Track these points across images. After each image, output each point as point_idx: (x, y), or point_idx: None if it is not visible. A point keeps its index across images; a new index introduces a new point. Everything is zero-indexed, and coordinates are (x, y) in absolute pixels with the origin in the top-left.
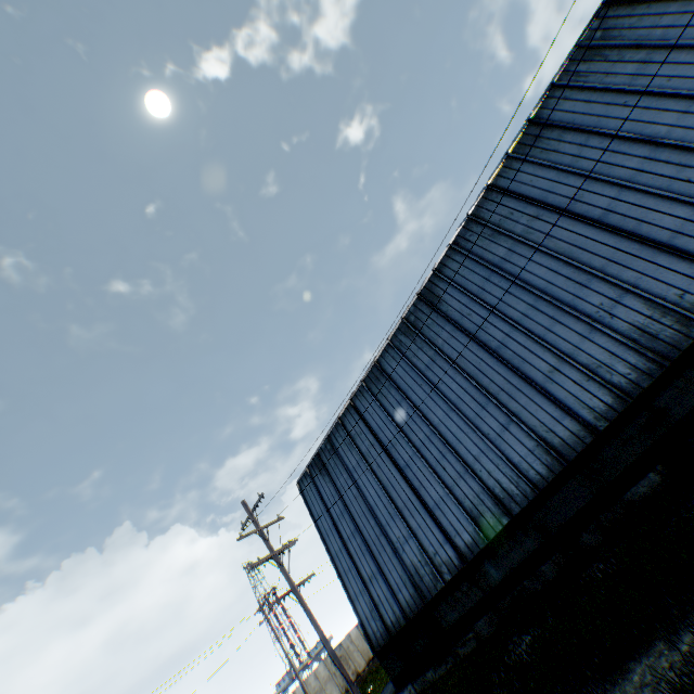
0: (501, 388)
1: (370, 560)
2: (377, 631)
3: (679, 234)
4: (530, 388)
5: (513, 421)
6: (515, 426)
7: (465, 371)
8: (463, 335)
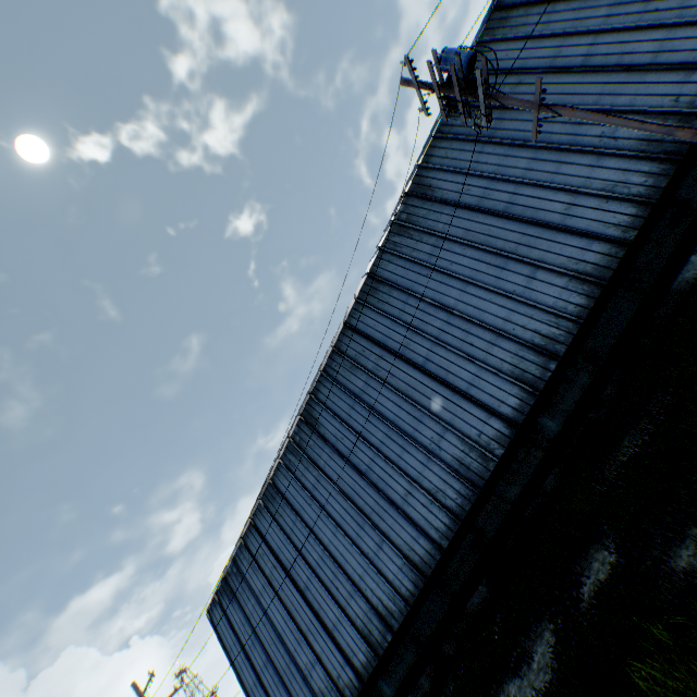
0: (373, 509)
1: (283, 690)
2: None
3: (472, 386)
4: (394, 510)
5: (385, 540)
6: (387, 545)
7: (344, 492)
8: (339, 458)
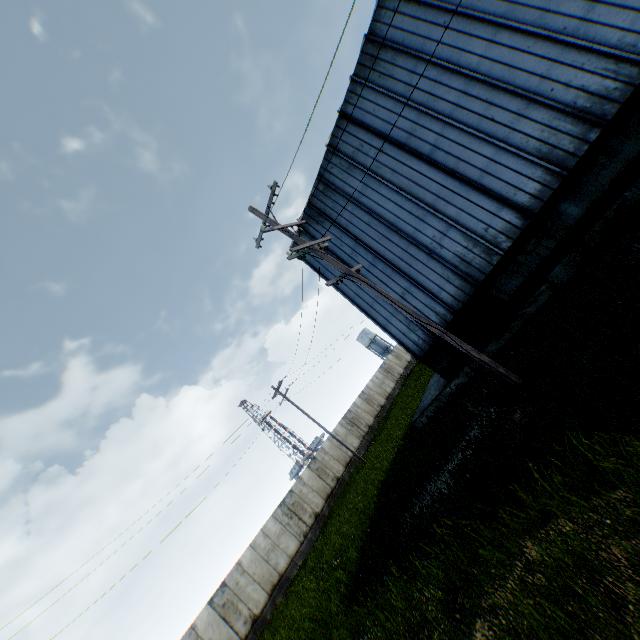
0: None
1: (399, 279)
2: (419, 341)
3: None
4: None
5: None
6: None
7: None
8: None
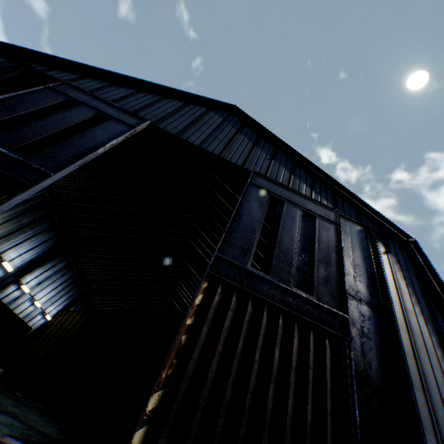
0: None
1: None
2: None
3: None
4: None
5: None
6: None
7: None
8: None
